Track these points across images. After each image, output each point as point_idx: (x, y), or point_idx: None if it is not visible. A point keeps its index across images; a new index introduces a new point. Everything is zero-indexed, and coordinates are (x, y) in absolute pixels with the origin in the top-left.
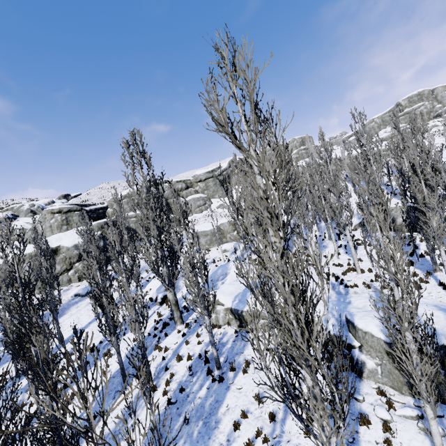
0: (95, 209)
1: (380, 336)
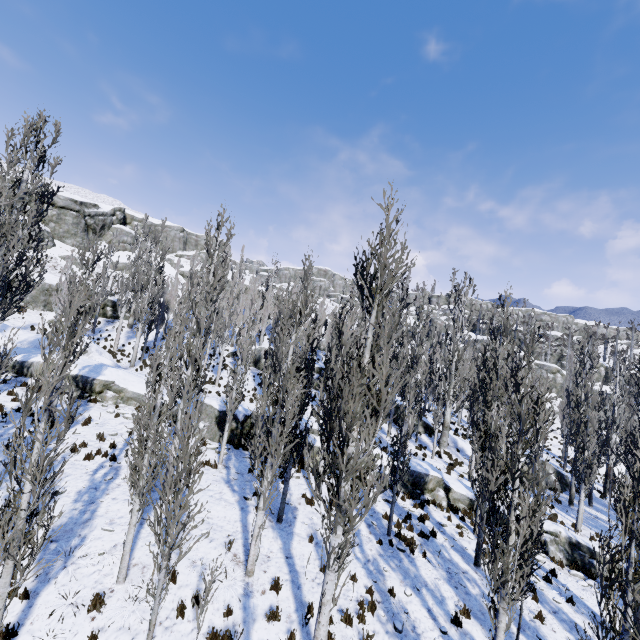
0: None
1: (217, 407)
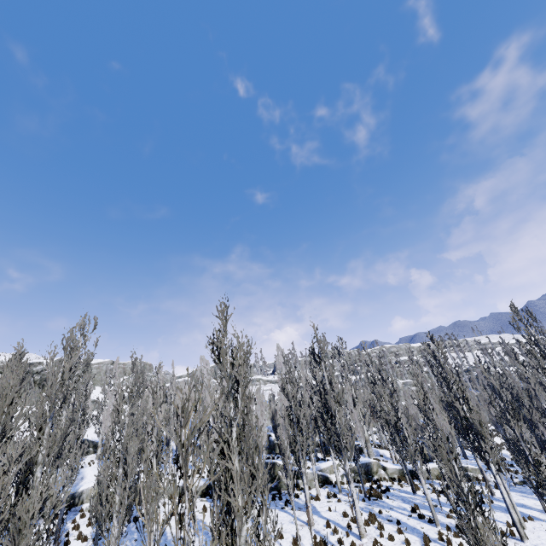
0: None
1: None
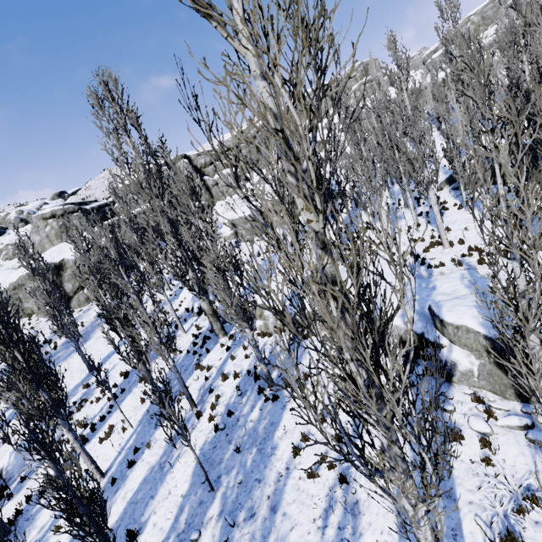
0: (98, 207)
1: (479, 332)
